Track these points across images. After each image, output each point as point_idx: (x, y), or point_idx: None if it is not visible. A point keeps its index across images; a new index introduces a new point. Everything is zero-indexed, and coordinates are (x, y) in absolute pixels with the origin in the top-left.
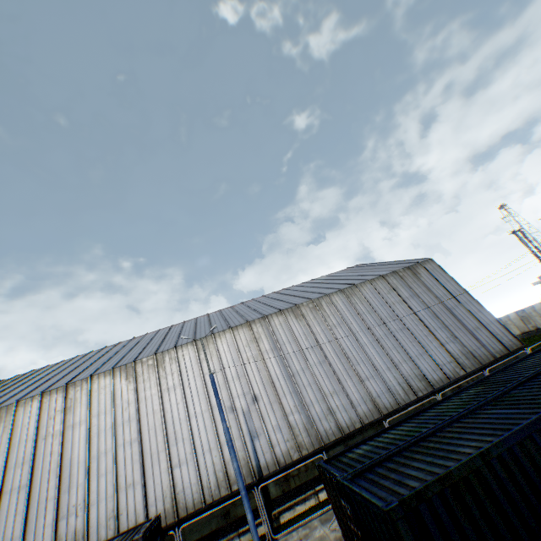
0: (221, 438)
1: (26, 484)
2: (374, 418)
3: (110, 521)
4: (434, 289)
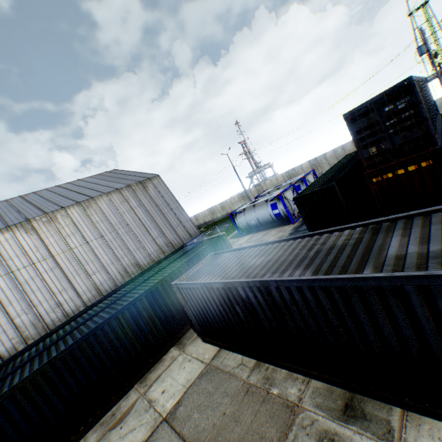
0: None
1: None
2: (97, 300)
3: None
4: (156, 199)
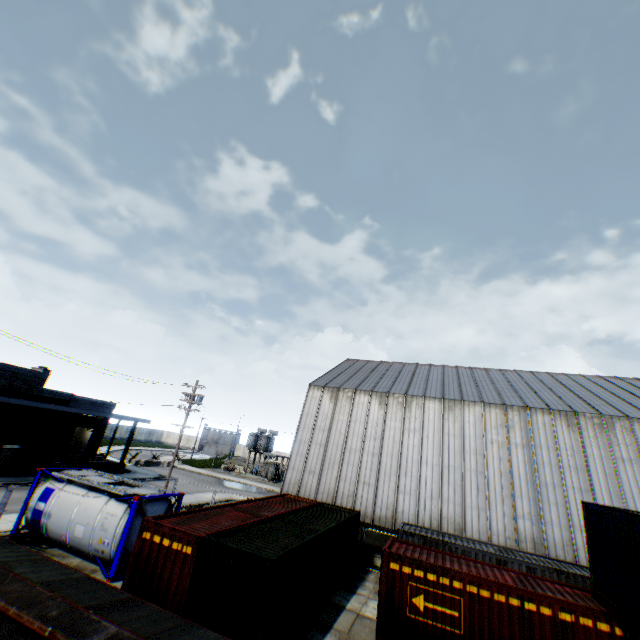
0: None
1: (481, 472)
2: None
3: (566, 547)
4: None
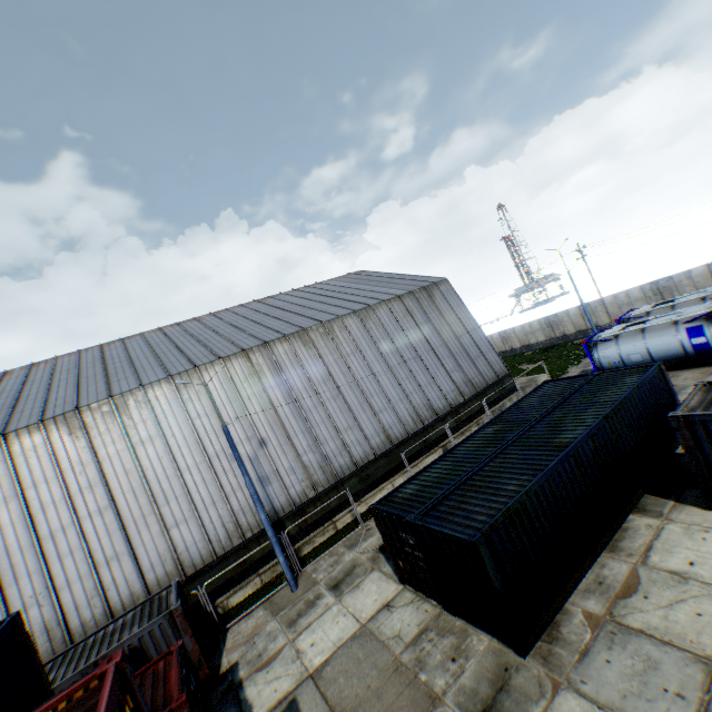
0: (226, 489)
1: None
2: (387, 449)
3: (94, 600)
4: (446, 315)
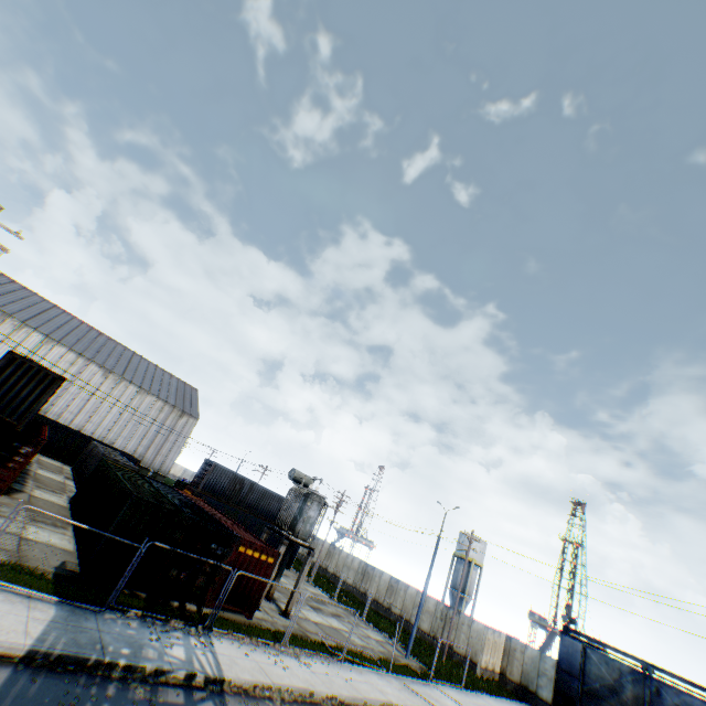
0: None
1: None
2: None
3: None
4: (176, 429)
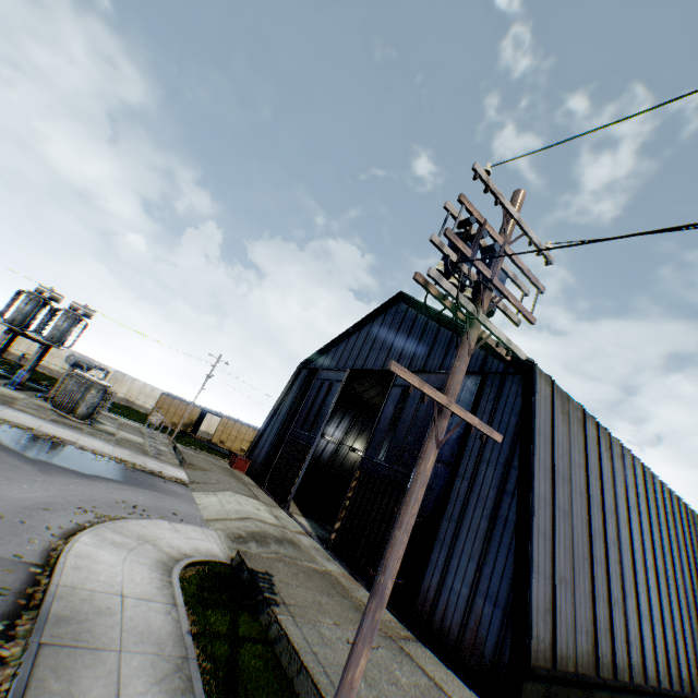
0: None
1: (671, 576)
2: None
3: None
4: None
